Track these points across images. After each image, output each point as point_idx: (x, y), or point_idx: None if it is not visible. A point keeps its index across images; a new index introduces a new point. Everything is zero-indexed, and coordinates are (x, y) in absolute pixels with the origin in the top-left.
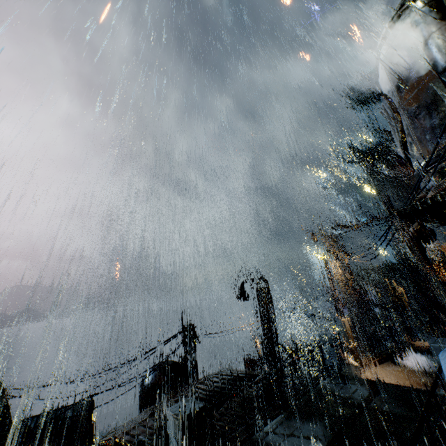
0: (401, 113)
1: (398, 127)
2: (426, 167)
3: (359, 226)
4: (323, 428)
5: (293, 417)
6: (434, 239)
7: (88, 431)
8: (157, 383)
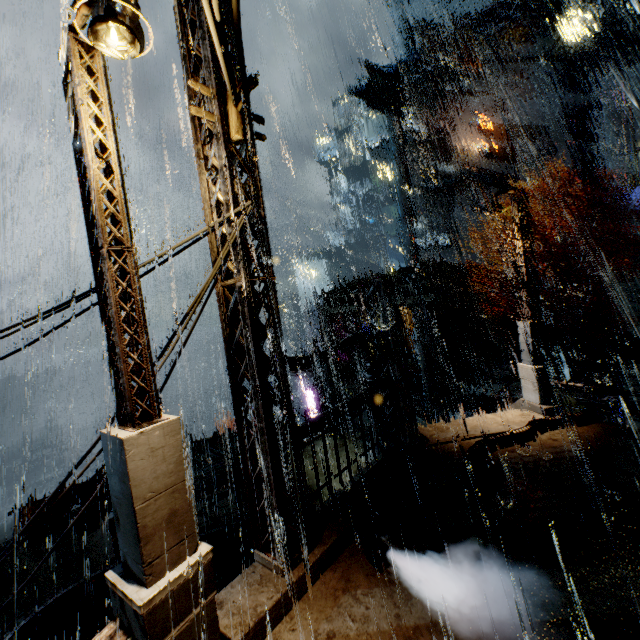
0: None
1: None
2: None
3: None
4: None
5: None
6: None
7: None
8: None
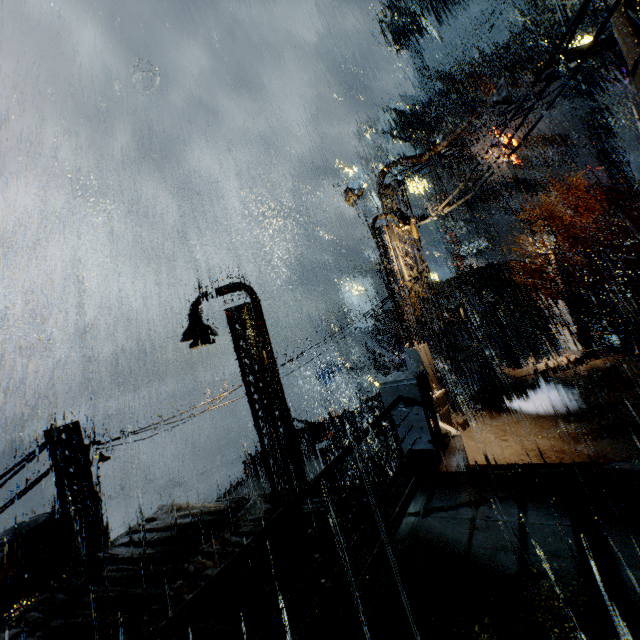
0: None
1: None
2: None
3: (444, 145)
4: None
5: None
6: None
7: None
8: None
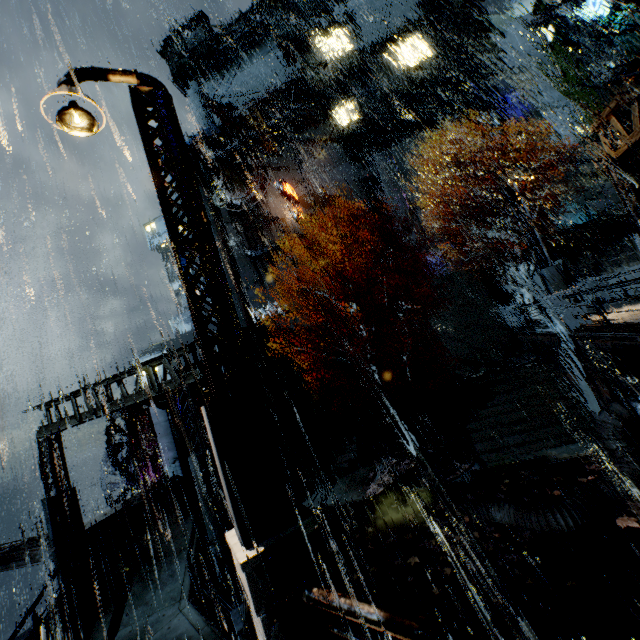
0: None
1: None
2: None
3: None
4: None
5: None
6: None
7: None
8: None
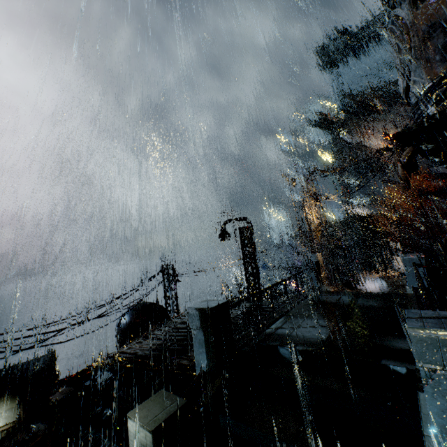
0: (412, 35)
1: (407, 51)
2: (440, 81)
3: (338, 169)
4: (324, 320)
5: (294, 318)
6: (417, 168)
7: (52, 380)
8: (136, 321)
